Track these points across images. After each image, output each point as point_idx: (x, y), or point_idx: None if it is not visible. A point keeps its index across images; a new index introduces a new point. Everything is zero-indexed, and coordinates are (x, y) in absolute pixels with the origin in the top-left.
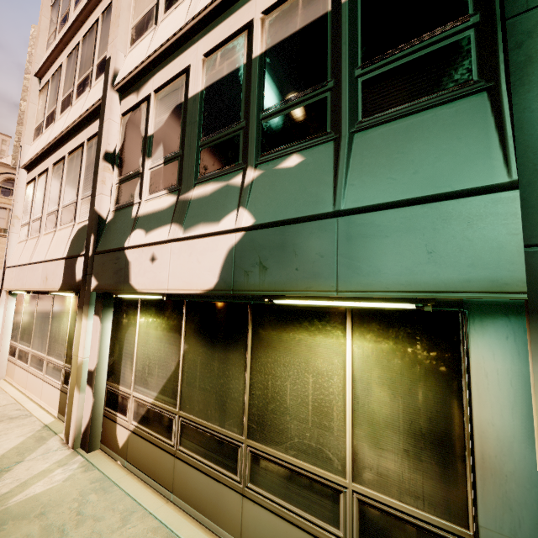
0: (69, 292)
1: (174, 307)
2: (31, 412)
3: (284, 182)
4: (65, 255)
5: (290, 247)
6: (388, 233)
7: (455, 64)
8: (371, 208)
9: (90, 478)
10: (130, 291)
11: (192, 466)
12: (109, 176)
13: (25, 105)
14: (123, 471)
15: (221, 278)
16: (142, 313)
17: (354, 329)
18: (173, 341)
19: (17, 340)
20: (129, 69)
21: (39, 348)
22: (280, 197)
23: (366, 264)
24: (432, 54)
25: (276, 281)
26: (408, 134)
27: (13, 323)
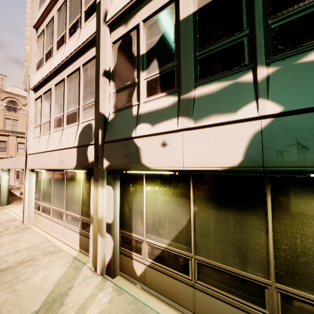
0: (82, 169)
1: (180, 179)
2: (60, 247)
3: (313, 73)
4: (76, 144)
5: None
6: None
7: None
8: None
9: (125, 300)
10: (143, 168)
11: (212, 296)
12: (108, 88)
13: (28, 48)
14: (144, 293)
15: (246, 157)
16: (148, 184)
17: None
18: (182, 204)
19: (39, 200)
20: (119, 7)
21: (58, 205)
22: (313, 86)
23: None
24: None
25: None
26: None
27: (35, 189)
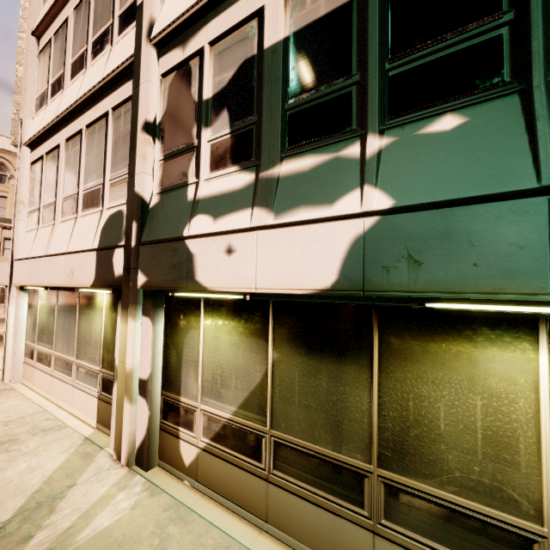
0: (104, 288)
1: (255, 308)
2: (64, 422)
3: (437, 151)
4: (96, 245)
5: (461, 236)
6: None
7: None
8: None
9: (160, 504)
10: (197, 289)
11: (293, 493)
12: (150, 152)
13: (22, 70)
14: (194, 493)
15: (343, 275)
16: (207, 315)
17: None
18: (256, 348)
19: (34, 340)
20: (173, 16)
21: (64, 350)
22: (434, 171)
23: None
24: None
25: (439, 279)
26: None
27: (27, 321)
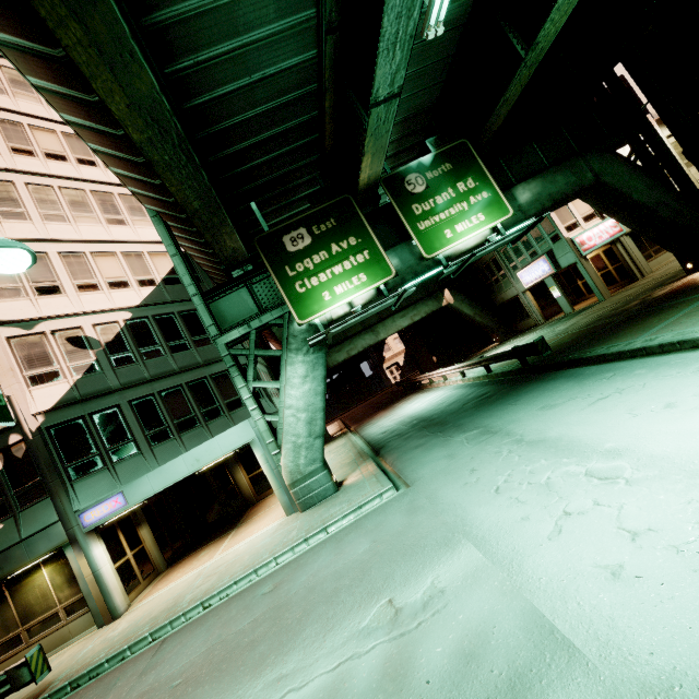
0: None
1: None
2: None
3: None
4: None
5: (10, 557)
6: (39, 540)
7: (41, 490)
8: (32, 535)
9: None
10: None
11: (1, 663)
12: None
13: None
14: None
15: None
16: None
17: (45, 566)
18: None
19: None
20: None
21: None
22: None
23: (36, 550)
24: (35, 487)
25: (9, 569)
26: (36, 510)
27: None
